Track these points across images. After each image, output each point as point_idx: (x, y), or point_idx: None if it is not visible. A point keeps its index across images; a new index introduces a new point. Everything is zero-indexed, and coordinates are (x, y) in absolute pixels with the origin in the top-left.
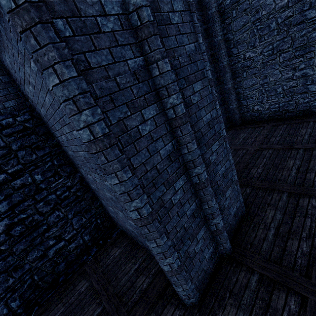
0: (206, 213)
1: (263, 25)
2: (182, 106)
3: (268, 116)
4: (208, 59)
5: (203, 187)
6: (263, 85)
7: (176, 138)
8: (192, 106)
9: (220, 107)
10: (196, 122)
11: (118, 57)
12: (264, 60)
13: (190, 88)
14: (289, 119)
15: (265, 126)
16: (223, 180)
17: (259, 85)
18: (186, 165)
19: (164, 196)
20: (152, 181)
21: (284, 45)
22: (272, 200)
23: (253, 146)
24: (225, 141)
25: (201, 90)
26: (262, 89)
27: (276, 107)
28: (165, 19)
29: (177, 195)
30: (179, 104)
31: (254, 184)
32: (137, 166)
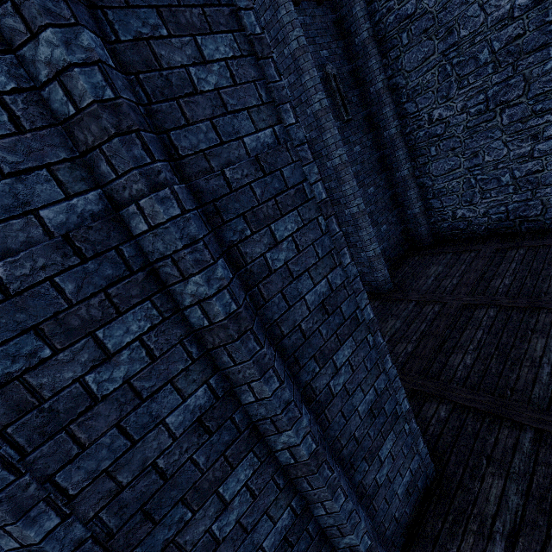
0: (323, 524)
1: (464, 56)
2: (226, 297)
3: (487, 229)
4: (359, 127)
5: (308, 473)
6: (472, 170)
7: (221, 371)
8: (272, 276)
9: (388, 214)
10: (284, 312)
11: (2, 208)
12: (470, 123)
13: (263, 234)
14: (530, 236)
15: (481, 251)
16: (372, 423)
17: (463, 170)
18: (257, 426)
19: (186, 531)
20: (140, 508)
21: (510, 91)
22: (497, 446)
23: (454, 297)
24: (372, 332)
25: (298, 232)
26: (470, 177)
27: (501, 212)
28: (177, 85)
29: (229, 514)
30: (217, 293)
31: (455, 397)
32: (80, 488)
